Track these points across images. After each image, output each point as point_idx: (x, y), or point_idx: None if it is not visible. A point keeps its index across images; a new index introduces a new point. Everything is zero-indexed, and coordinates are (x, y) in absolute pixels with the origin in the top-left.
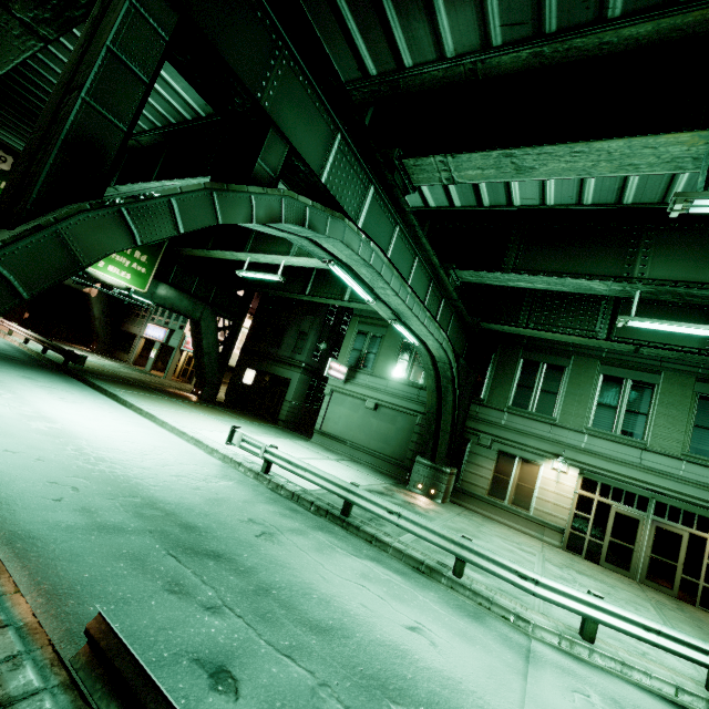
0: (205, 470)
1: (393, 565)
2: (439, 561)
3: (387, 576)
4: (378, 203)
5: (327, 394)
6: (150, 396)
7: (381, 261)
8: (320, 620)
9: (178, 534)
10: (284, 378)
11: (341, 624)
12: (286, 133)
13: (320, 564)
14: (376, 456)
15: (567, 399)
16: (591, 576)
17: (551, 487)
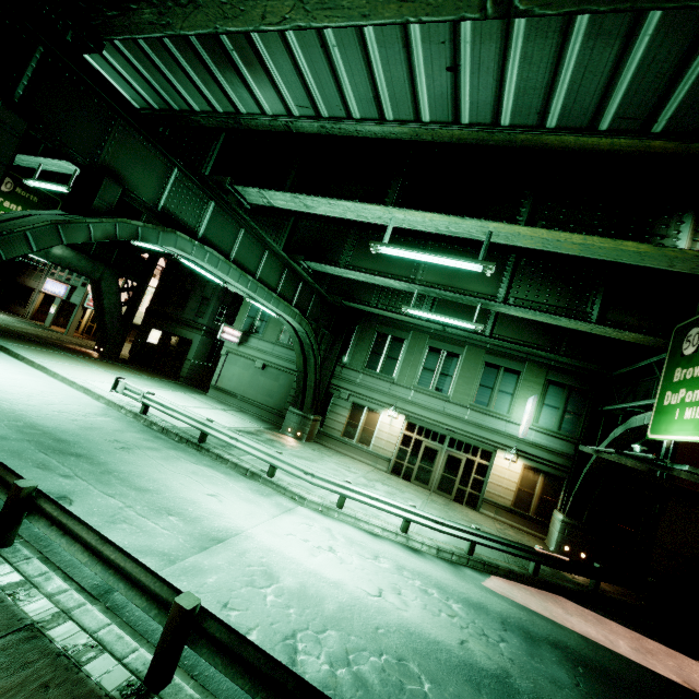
0: (87, 409)
1: (224, 470)
2: (263, 469)
3: (213, 474)
4: (220, 213)
5: (223, 355)
6: (45, 350)
7: (217, 259)
8: (144, 487)
9: (51, 443)
10: (187, 339)
11: (158, 489)
12: (125, 173)
13: (162, 465)
14: (261, 408)
15: (404, 364)
16: (392, 486)
17: (385, 429)
